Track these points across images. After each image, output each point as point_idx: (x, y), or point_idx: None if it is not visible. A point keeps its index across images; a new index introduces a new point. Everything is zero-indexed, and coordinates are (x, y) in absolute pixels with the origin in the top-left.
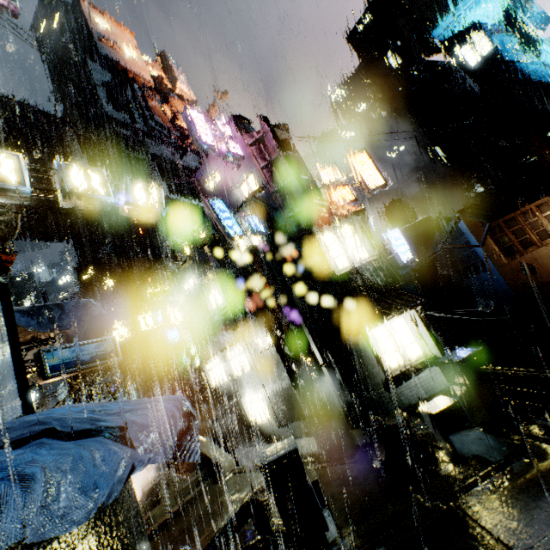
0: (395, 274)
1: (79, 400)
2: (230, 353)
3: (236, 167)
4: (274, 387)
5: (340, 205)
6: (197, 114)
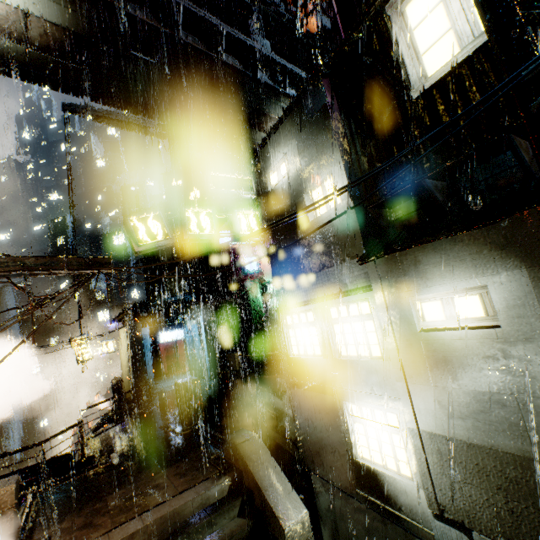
0: None
1: (145, 311)
2: (337, 309)
3: None
4: (449, 425)
5: None
6: None
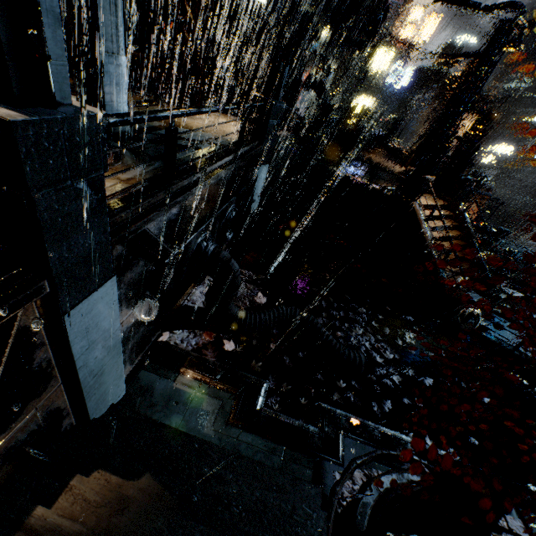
0: (386, 85)
1: None
2: None
3: None
4: None
5: (405, 34)
6: None
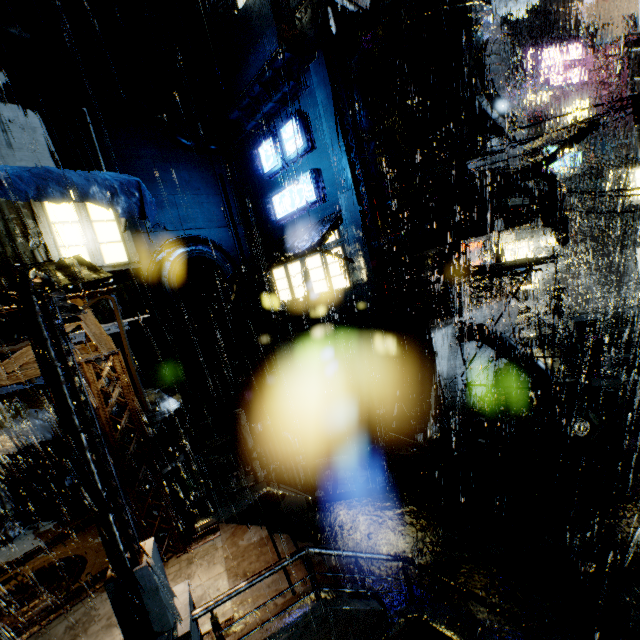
0: None
1: None
2: (521, 244)
3: (576, 91)
4: (549, 270)
5: None
6: (554, 51)
